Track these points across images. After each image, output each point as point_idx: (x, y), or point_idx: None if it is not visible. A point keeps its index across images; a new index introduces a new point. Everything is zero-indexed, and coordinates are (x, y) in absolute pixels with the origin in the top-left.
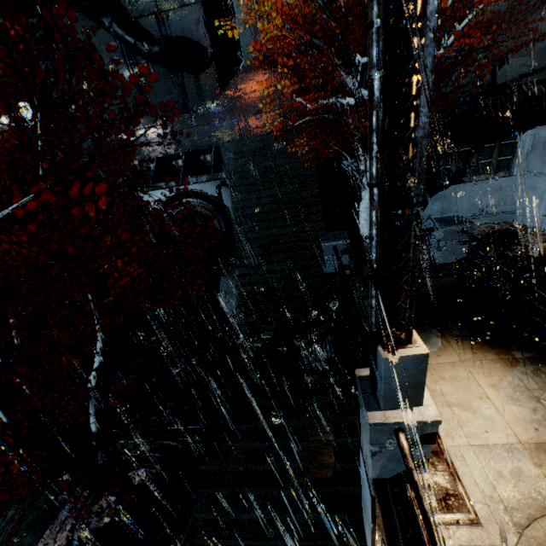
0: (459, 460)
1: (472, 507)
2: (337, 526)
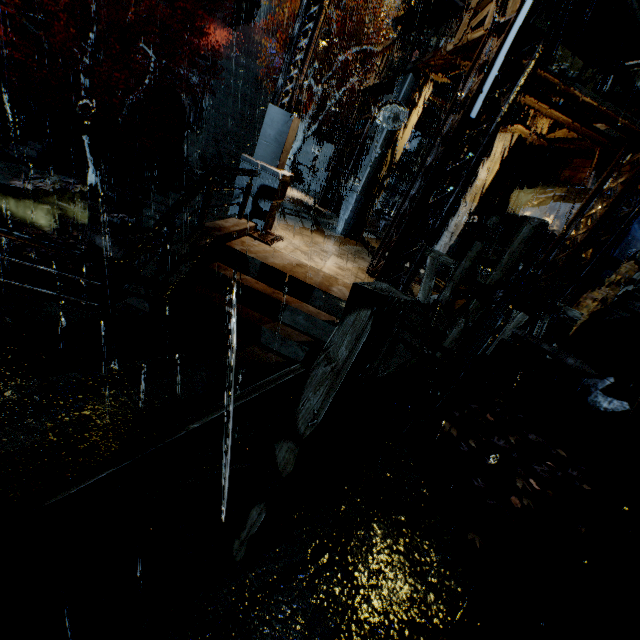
0: None
1: None
2: None
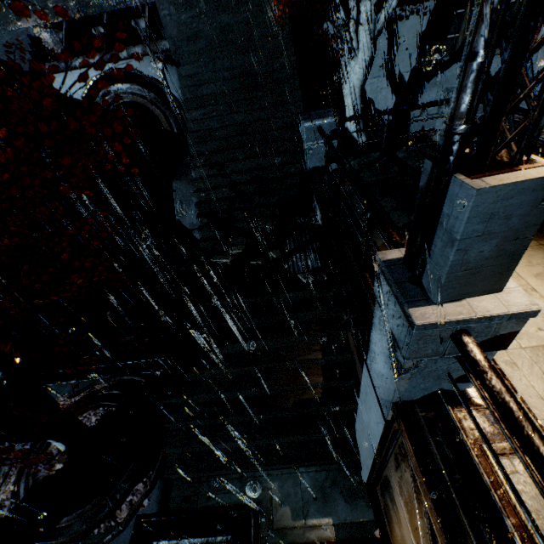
0: (510, 368)
1: (542, 427)
2: (327, 445)
